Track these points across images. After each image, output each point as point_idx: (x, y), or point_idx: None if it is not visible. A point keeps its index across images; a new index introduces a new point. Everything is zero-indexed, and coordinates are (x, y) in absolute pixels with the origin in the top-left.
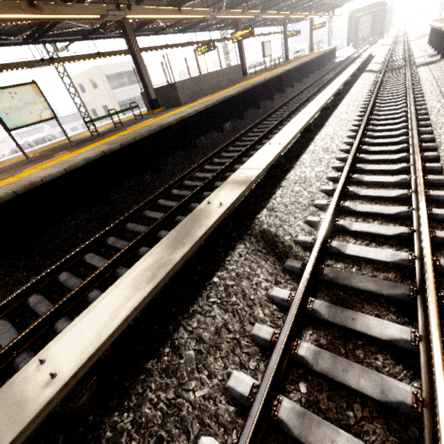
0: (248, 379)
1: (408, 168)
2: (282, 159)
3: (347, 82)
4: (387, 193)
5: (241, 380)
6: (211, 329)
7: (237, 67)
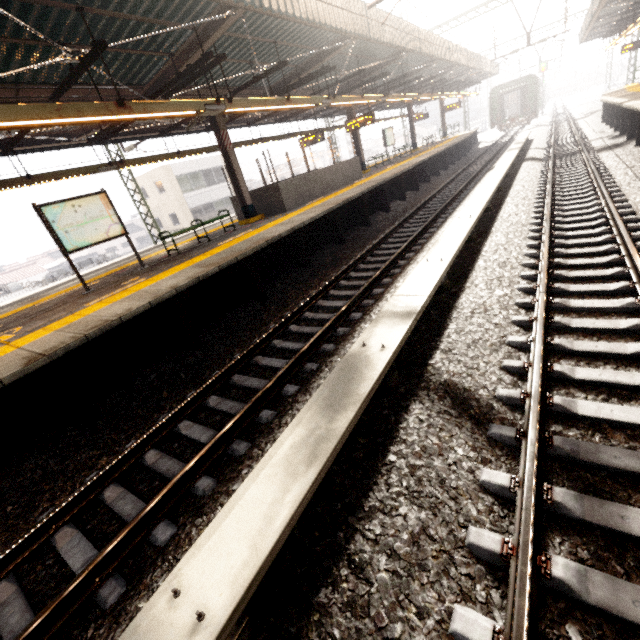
0: (481, 619)
1: (633, 287)
2: (445, 280)
3: (505, 175)
4: (612, 323)
5: (473, 621)
6: (404, 536)
7: (354, 161)
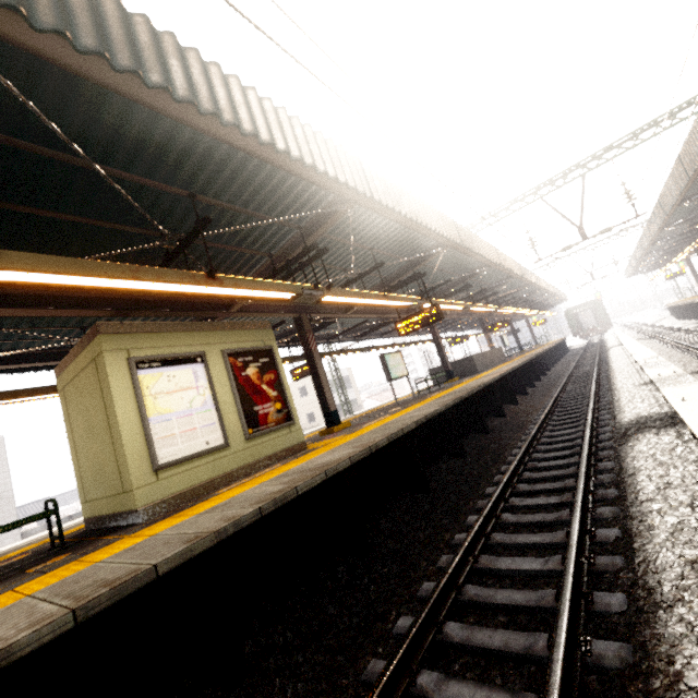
0: None
1: None
2: None
3: None
4: None
5: None
6: None
7: (500, 349)
